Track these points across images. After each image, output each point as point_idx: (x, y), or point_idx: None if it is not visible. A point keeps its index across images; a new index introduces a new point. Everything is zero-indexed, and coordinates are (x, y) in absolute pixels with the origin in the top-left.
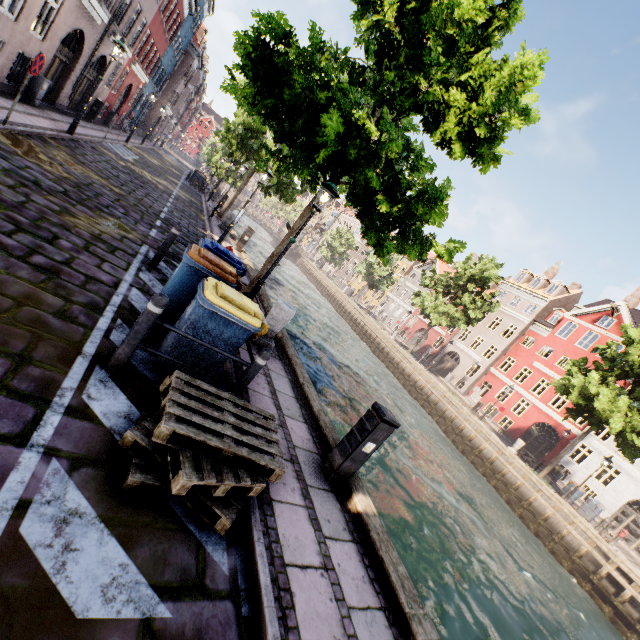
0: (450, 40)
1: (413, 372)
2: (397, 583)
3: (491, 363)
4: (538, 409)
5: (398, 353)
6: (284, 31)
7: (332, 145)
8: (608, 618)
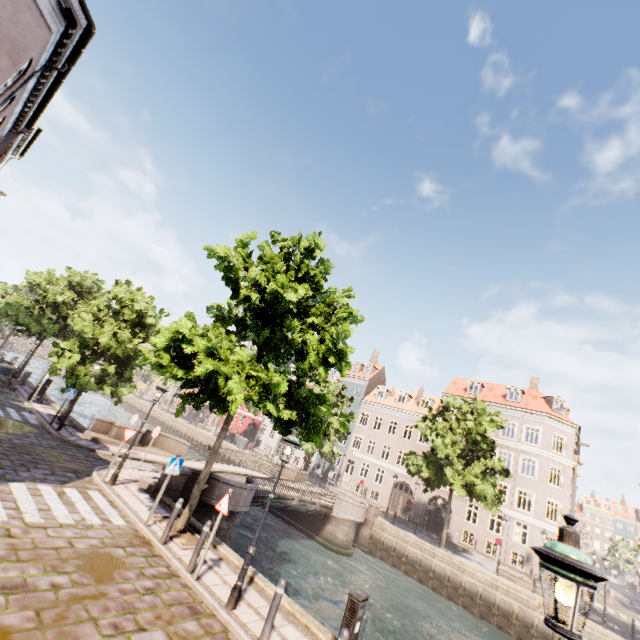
0: (80, 292)
1: (166, 420)
2: (50, 400)
3: None
4: (249, 417)
5: (159, 414)
6: (17, 307)
7: (36, 330)
8: None
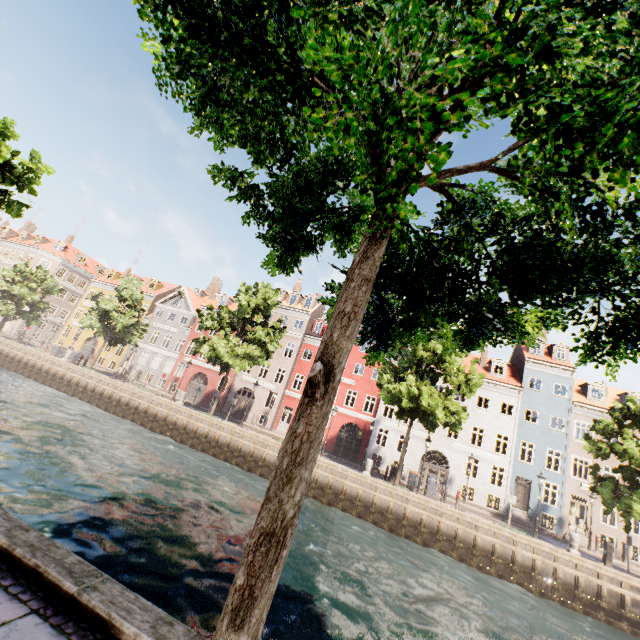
0: None
1: (233, 438)
2: None
3: (285, 386)
4: (339, 413)
5: (201, 421)
6: None
7: None
8: (496, 577)
